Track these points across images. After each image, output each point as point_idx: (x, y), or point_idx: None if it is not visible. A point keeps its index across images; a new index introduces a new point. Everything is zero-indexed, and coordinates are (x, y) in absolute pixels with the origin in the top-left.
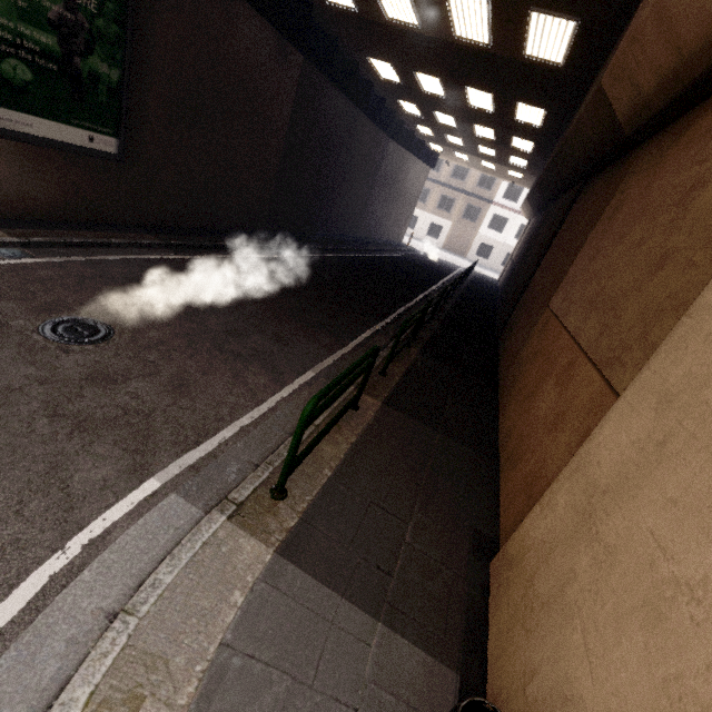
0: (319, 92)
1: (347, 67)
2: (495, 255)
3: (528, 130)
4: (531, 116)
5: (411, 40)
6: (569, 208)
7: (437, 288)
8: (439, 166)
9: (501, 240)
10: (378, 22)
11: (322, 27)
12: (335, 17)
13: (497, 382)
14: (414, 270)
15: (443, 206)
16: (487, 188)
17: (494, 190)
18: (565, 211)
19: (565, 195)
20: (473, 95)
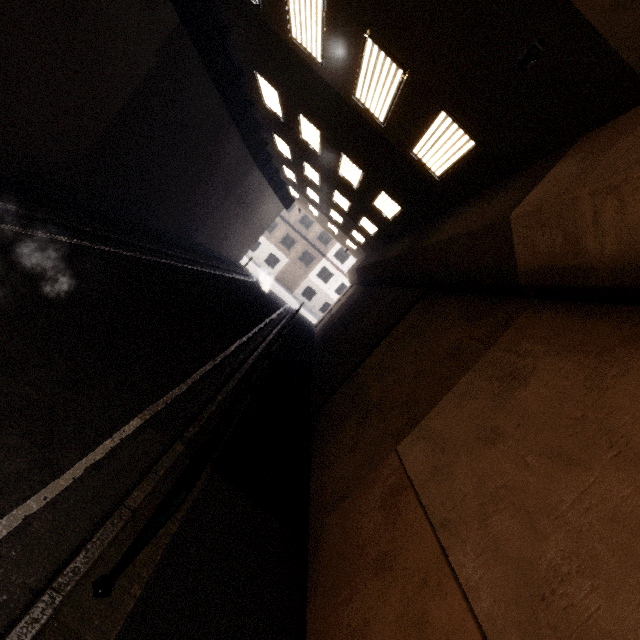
0: (190, 74)
1: (232, 70)
2: (317, 300)
3: (379, 218)
4: (387, 208)
5: (307, 77)
6: (409, 309)
7: (261, 330)
8: (292, 209)
9: (324, 290)
10: (279, 36)
11: (214, 7)
12: (232, 1)
13: (308, 524)
14: (243, 300)
15: (285, 243)
16: (324, 244)
17: (329, 248)
18: (405, 311)
19: (400, 289)
20: (346, 164)
